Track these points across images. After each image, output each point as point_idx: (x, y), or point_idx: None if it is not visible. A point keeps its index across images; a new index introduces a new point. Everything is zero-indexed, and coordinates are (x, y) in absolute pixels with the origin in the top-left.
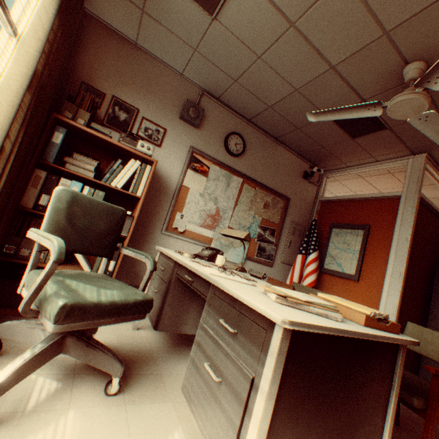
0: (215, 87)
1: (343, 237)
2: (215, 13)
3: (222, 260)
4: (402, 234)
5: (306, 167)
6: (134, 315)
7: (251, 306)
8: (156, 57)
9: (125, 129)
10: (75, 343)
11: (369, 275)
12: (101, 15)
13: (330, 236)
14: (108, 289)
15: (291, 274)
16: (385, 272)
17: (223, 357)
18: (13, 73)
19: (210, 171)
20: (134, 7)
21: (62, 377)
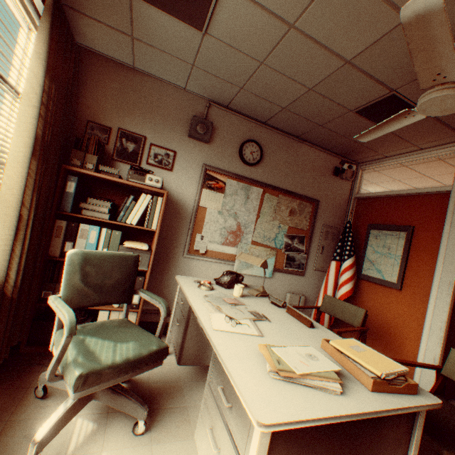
0: (222, 96)
1: (382, 240)
2: (204, 28)
3: (239, 290)
4: (452, 238)
5: (336, 161)
6: (150, 365)
7: (237, 392)
8: (156, 77)
9: (135, 159)
10: (103, 391)
11: (413, 284)
12: (94, 47)
13: (368, 239)
14: (125, 343)
15: (325, 283)
16: (432, 282)
17: (221, 427)
18: (17, 146)
19: (227, 186)
20: (123, 35)
21: (97, 417)
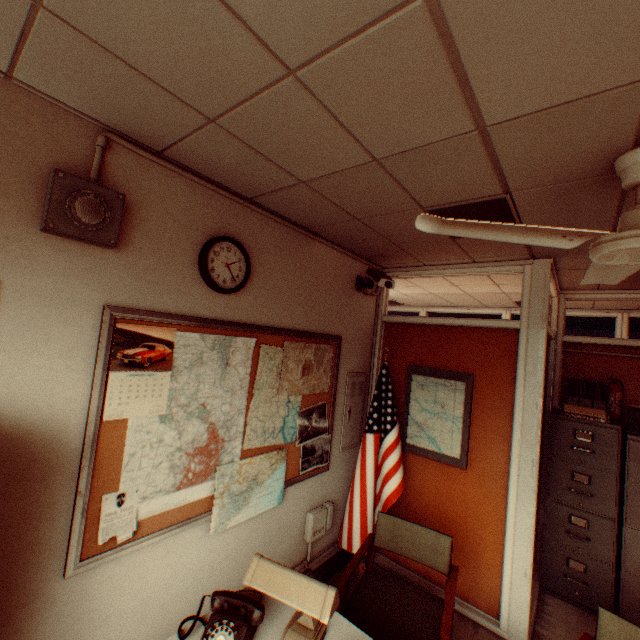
0: (148, 126)
1: (433, 392)
2: None
3: None
4: (529, 397)
5: (358, 267)
6: None
7: None
8: None
9: None
10: None
11: (482, 459)
12: None
13: (410, 389)
14: None
15: (362, 472)
16: (510, 459)
17: None
18: None
19: (177, 349)
20: None
21: None
